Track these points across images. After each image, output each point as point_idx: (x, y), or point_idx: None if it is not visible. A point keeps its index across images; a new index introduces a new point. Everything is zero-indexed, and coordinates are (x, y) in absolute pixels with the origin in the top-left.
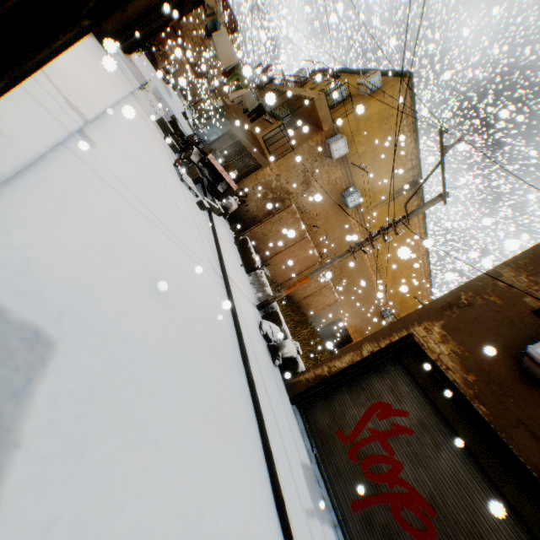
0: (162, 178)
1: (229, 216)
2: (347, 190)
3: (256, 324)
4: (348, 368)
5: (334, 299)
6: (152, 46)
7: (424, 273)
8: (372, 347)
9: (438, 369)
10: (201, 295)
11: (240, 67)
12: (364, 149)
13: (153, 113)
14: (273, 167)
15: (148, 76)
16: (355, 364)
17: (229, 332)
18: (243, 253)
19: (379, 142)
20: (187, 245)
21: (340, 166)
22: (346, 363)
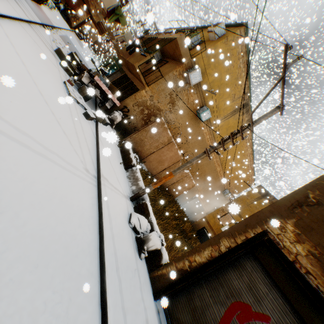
0: (39, 87)
1: (116, 126)
2: (201, 108)
3: (125, 218)
4: (207, 263)
5: (192, 184)
6: (67, 10)
7: (250, 166)
8: (229, 242)
9: (298, 273)
10: (51, 204)
11: (119, 9)
12: (213, 79)
13: (54, 46)
14: (148, 90)
15: (59, 25)
16: (214, 260)
17: (88, 237)
18: (123, 154)
19: (223, 74)
20: (51, 149)
21: (196, 91)
22: (205, 257)
